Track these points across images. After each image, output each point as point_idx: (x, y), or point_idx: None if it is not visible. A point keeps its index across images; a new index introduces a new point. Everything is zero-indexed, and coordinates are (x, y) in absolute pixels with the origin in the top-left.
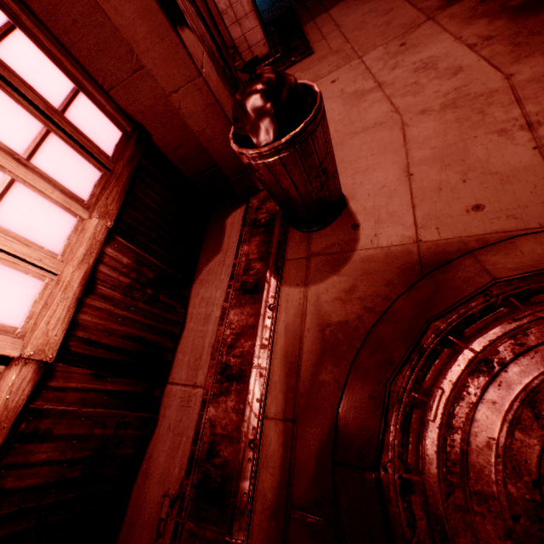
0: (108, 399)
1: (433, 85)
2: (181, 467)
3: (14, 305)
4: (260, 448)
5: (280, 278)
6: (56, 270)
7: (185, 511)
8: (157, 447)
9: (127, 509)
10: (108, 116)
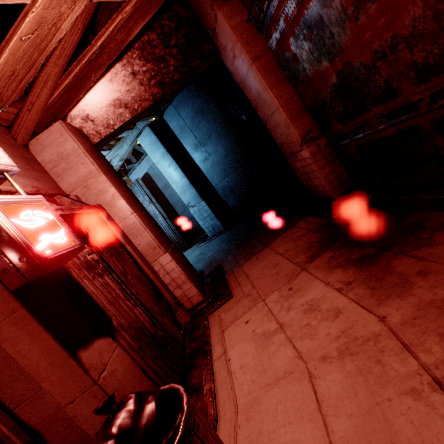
0: None
1: (322, 326)
2: None
3: None
4: None
5: None
6: None
7: None
8: None
9: None
10: None
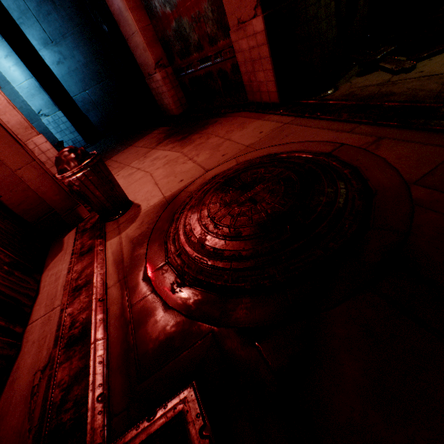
0: None
1: (159, 162)
2: (49, 349)
3: None
4: (108, 301)
5: (105, 239)
6: None
7: (57, 364)
8: (23, 359)
9: None
10: None
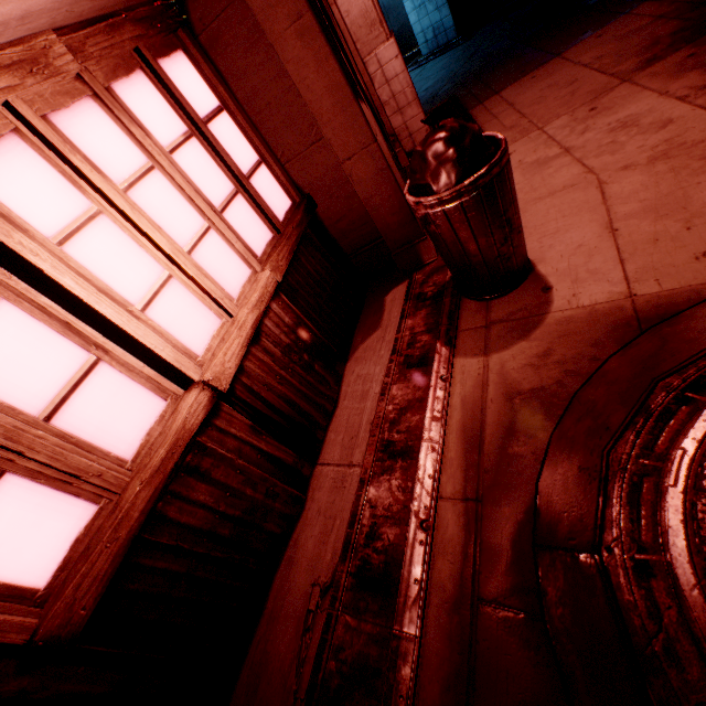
0: (261, 460)
1: (635, 141)
2: (334, 552)
3: (199, 335)
4: (434, 532)
5: (453, 349)
6: (232, 312)
7: (340, 602)
8: (304, 532)
9: (267, 601)
10: (281, 186)
